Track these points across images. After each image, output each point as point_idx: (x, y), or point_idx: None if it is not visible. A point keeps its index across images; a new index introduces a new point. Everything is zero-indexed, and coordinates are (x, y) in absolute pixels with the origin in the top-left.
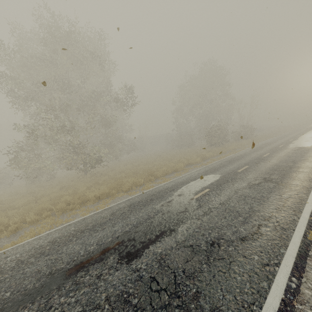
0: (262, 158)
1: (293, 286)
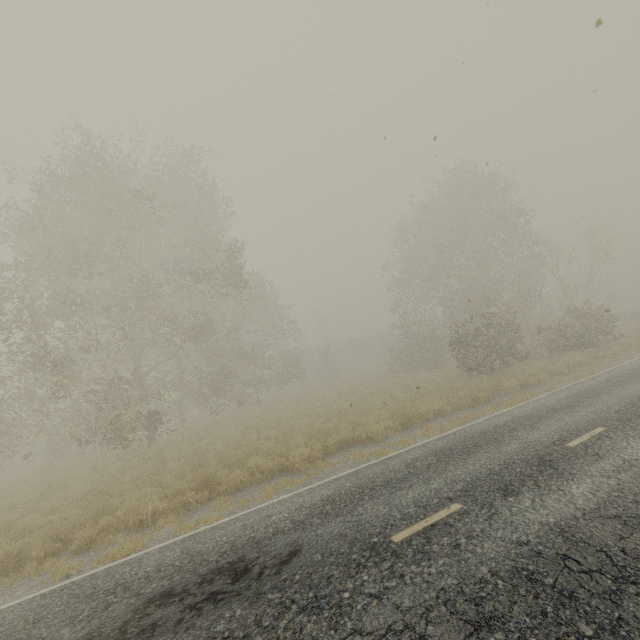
0: (555, 456)
1: None
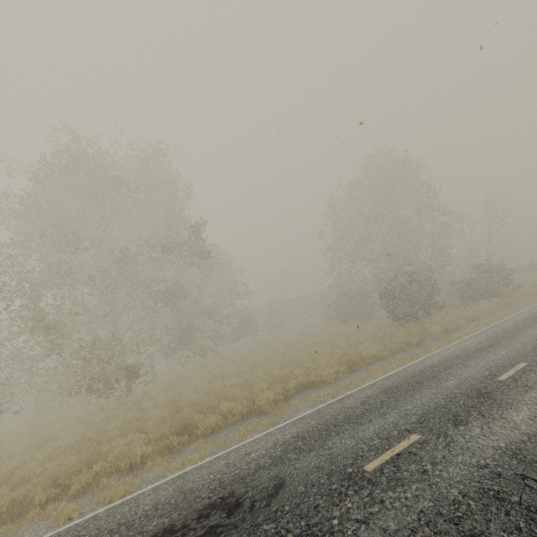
0: (490, 389)
1: None
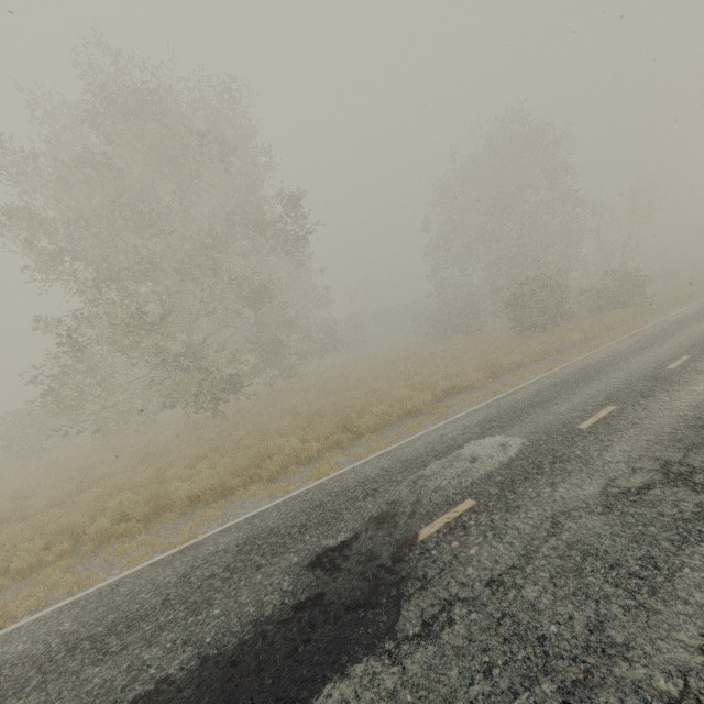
0: (664, 375)
1: None
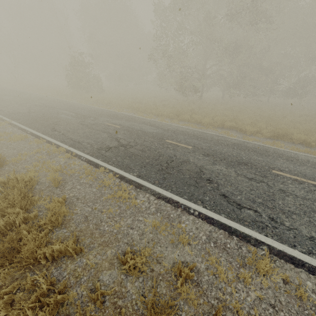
0: (252, 166)
1: (28, 132)
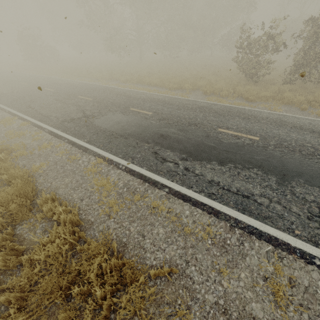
0: (71, 95)
1: None
